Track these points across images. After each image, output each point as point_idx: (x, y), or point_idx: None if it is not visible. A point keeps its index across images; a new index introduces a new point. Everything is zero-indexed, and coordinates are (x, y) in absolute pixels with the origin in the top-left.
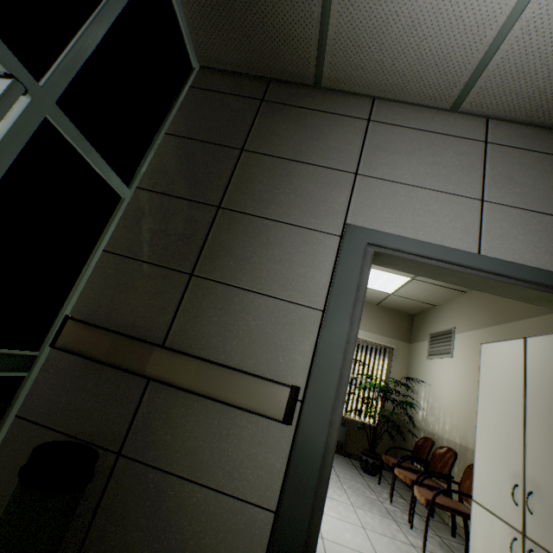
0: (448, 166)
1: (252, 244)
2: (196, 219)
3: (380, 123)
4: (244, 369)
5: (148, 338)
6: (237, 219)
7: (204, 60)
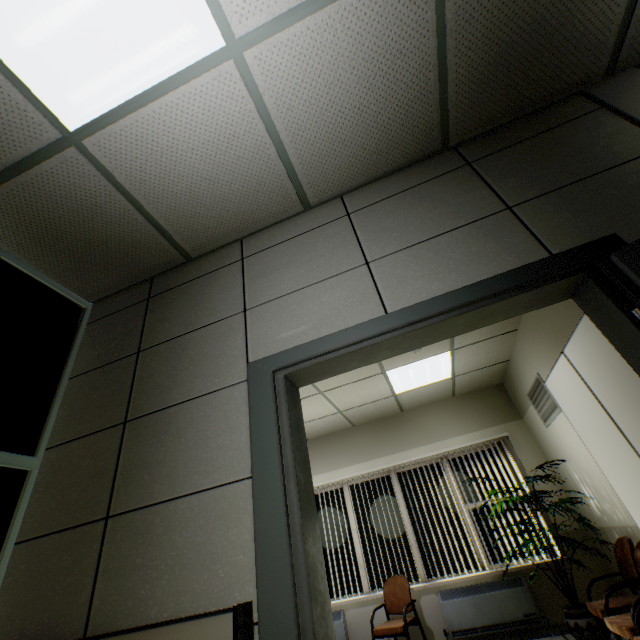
0: (324, 253)
1: (164, 442)
2: (105, 449)
3: (253, 255)
4: (182, 614)
5: (67, 636)
6: (144, 423)
7: (91, 297)
